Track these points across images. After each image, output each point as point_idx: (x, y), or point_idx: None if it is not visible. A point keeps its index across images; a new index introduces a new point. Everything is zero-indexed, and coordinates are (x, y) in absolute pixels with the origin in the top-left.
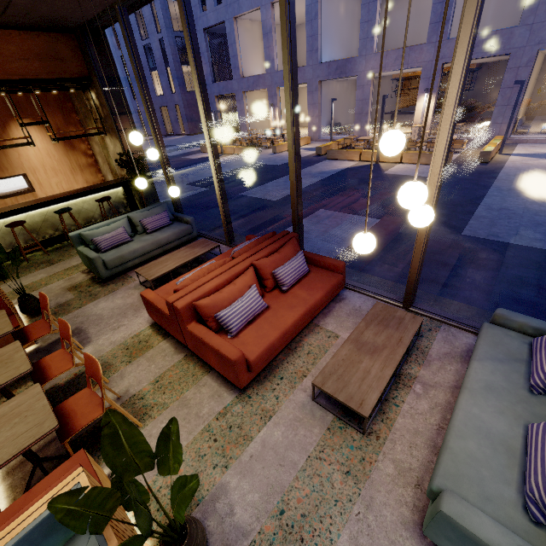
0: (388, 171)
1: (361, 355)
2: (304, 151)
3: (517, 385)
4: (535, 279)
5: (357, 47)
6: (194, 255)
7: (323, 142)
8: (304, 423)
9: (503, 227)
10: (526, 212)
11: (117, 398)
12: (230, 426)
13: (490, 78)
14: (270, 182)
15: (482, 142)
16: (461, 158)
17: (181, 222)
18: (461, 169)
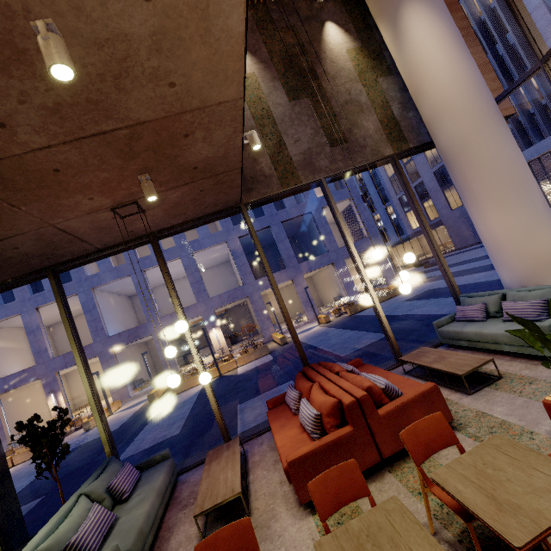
0: (239, 372)
1: (444, 361)
2: (127, 410)
3: (480, 323)
4: (398, 344)
5: (131, 322)
6: (236, 453)
7: (137, 398)
8: (491, 398)
9: (350, 345)
10: (345, 339)
11: (434, 535)
12: (491, 432)
13: (234, 315)
14: (137, 435)
15: (265, 341)
16: (270, 348)
17: (149, 467)
18: (280, 350)
